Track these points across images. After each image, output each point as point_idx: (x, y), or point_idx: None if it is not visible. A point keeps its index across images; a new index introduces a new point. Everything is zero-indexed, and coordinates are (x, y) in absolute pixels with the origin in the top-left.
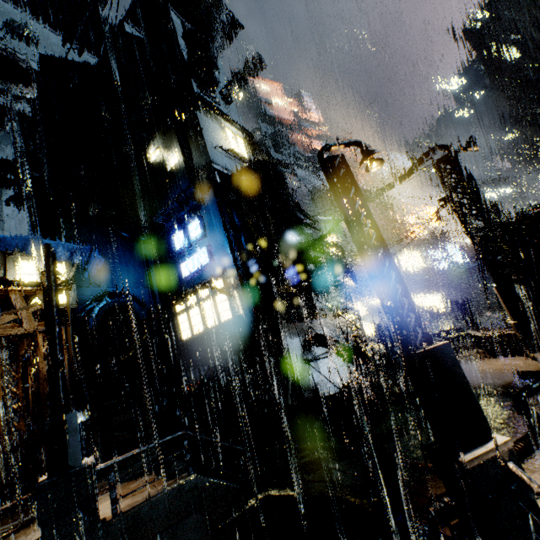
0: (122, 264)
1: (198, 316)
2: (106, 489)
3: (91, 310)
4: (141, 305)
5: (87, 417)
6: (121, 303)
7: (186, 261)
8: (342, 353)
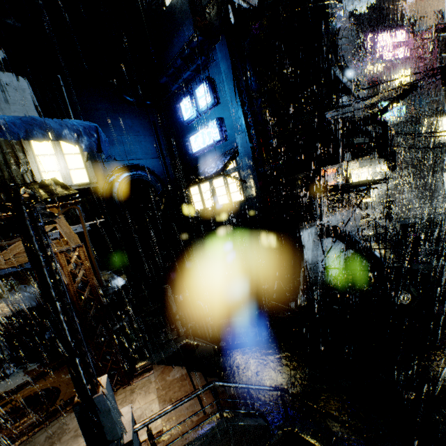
0: (132, 134)
1: (209, 192)
2: (148, 372)
3: (112, 185)
4: (155, 176)
5: (126, 280)
6: (137, 176)
7: (195, 135)
8: (359, 251)
